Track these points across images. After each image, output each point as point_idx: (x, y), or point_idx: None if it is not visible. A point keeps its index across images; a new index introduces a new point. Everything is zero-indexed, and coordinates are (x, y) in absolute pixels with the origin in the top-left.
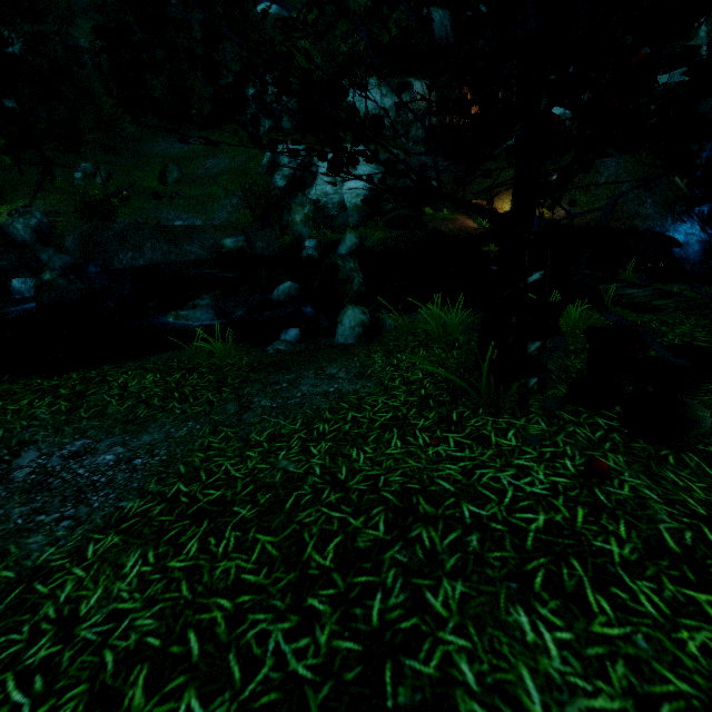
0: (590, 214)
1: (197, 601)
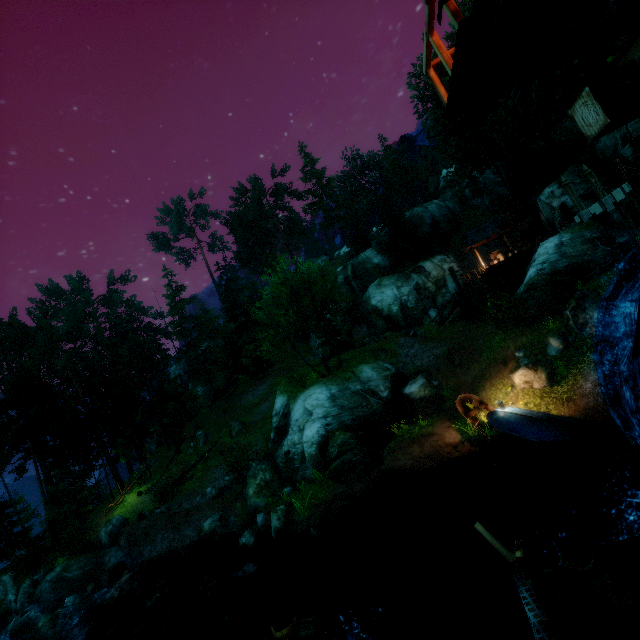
0: None
1: None
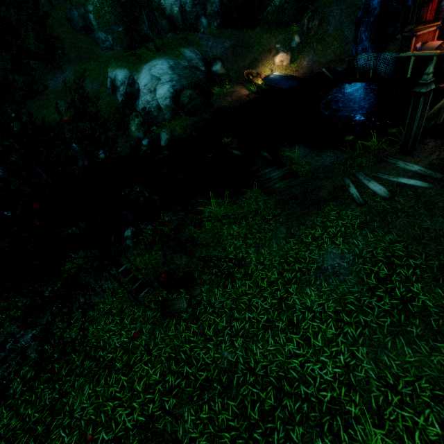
0: (324, 59)
1: (38, 386)
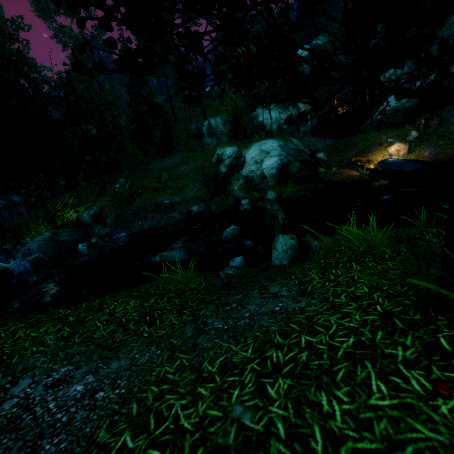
0: (450, 151)
1: None
